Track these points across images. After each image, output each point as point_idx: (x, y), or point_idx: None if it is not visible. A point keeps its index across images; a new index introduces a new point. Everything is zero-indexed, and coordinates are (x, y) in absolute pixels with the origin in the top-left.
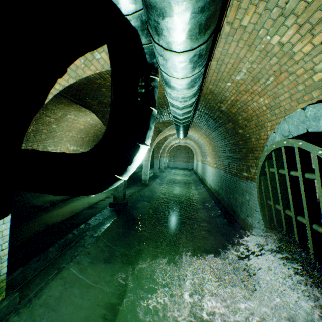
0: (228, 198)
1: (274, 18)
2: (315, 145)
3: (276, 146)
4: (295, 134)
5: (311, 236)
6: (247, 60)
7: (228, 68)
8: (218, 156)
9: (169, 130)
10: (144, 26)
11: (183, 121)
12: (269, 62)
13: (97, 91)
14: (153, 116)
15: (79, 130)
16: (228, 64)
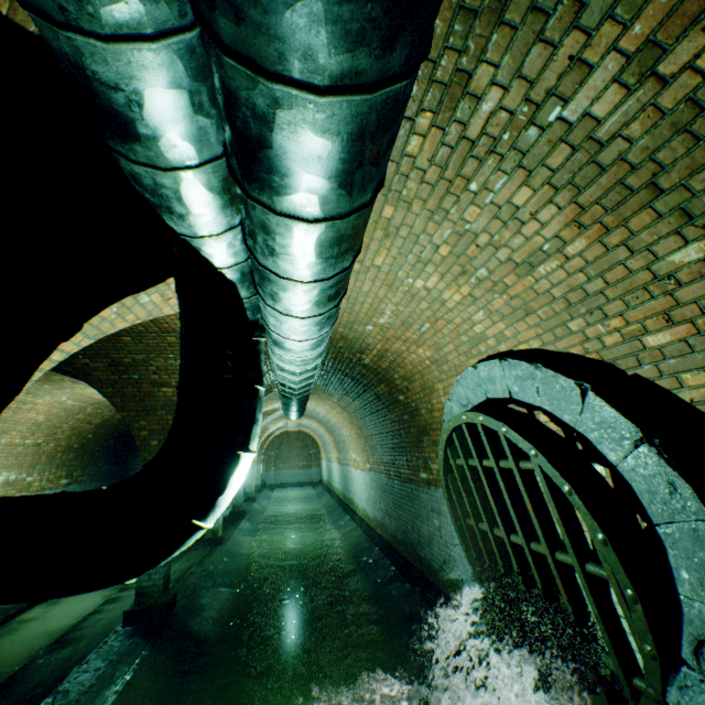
0: (405, 532)
1: (412, 264)
2: (496, 419)
3: (455, 423)
4: (475, 402)
5: (533, 564)
6: (390, 301)
7: (365, 307)
8: (371, 445)
9: (266, 402)
10: (246, 278)
11: (300, 391)
12: (419, 306)
13: (110, 342)
14: (260, 399)
15: (31, 425)
16: (364, 303)
